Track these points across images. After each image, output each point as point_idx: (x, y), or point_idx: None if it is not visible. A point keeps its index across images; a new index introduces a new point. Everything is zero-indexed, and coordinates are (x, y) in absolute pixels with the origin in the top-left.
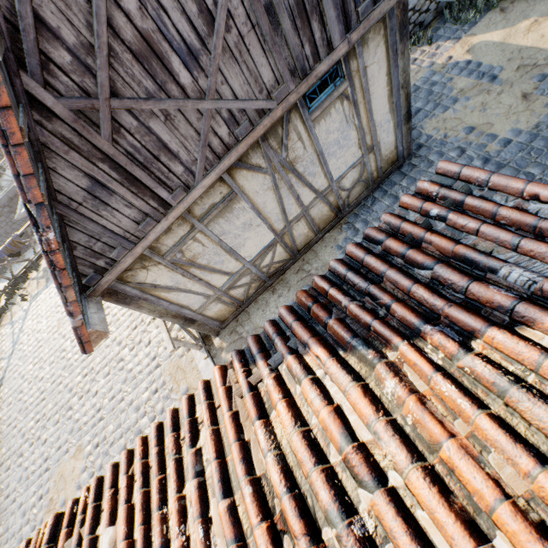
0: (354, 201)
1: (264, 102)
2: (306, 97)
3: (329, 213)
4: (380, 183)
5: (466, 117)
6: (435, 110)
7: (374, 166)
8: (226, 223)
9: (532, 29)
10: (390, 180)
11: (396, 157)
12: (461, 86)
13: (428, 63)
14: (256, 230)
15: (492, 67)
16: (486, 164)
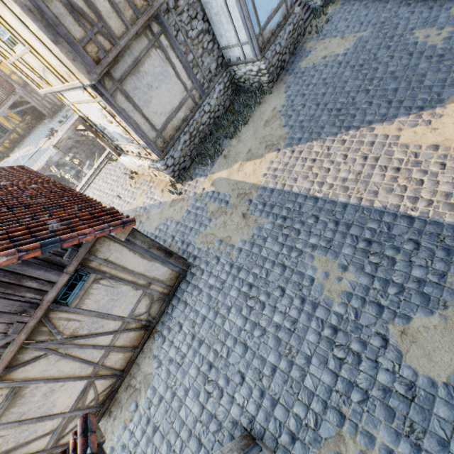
0: (158, 313)
1: (2, 340)
2: (58, 300)
3: (138, 333)
4: (175, 292)
5: (217, 232)
6: (200, 228)
7: (161, 288)
8: (22, 407)
9: (240, 169)
10: (180, 288)
11: (178, 272)
12: (211, 209)
13: (193, 193)
14: (62, 389)
15: (225, 195)
16: (232, 268)
